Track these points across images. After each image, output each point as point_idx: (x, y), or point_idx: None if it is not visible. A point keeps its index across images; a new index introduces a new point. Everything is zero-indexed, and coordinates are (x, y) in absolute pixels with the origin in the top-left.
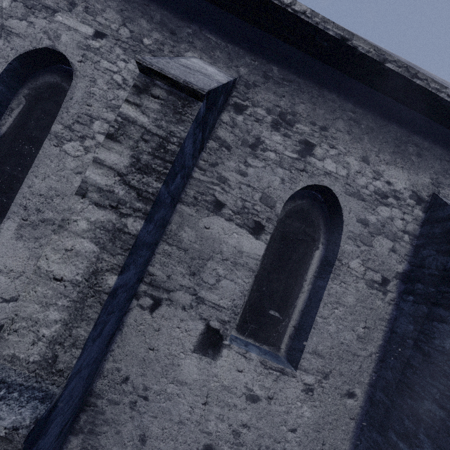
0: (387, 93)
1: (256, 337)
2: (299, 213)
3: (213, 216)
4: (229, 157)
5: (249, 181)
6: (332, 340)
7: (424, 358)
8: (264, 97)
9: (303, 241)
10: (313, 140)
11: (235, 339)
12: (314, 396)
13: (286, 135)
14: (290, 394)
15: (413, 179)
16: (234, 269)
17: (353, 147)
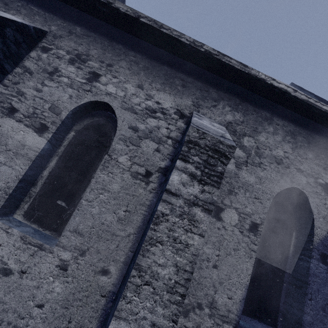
0: (159, 45)
1: (41, 223)
2: (95, 126)
3: (6, 118)
4: (30, 79)
5: (42, 96)
6: (93, 221)
7: (147, 225)
8: (67, 44)
9: (96, 147)
10: (100, 72)
11: (12, 221)
12: (68, 272)
13: (79, 68)
14: (44, 269)
15: (178, 101)
16: (14, 158)
17: (131, 78)
